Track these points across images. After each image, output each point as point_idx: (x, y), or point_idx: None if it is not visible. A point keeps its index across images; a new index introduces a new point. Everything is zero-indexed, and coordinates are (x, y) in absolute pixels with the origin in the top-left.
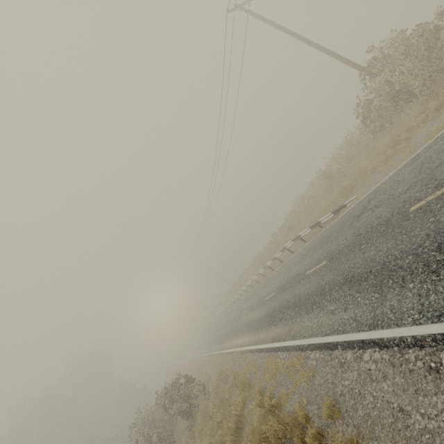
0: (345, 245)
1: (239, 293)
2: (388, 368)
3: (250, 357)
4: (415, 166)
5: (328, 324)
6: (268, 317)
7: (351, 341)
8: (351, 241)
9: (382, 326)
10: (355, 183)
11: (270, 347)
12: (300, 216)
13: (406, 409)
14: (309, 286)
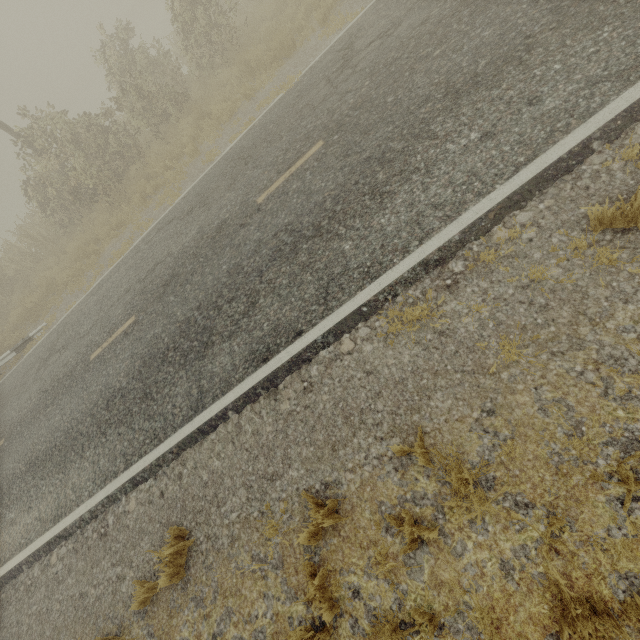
0: (30, 410)
1: None
2: (73, 558)
3: None
4: (99, 298)
5: (8, 543)
6: None
7: (37, 551)
8: (36, 402)
9: (66, 513)
10: (45, 301)
11: None
12: None
13: (85, 591)
14: None
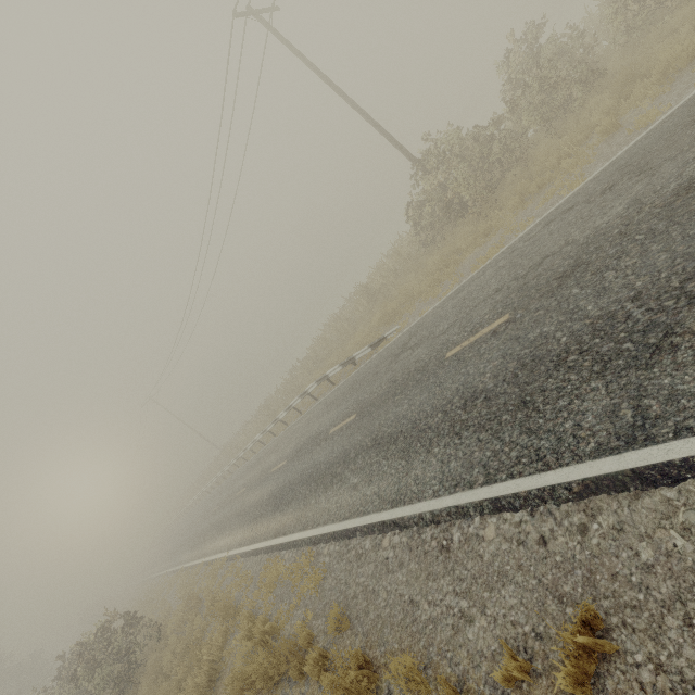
0: (379, 395)
1: (233, 463)
2: (405, 554)
3: (241, 565)
4: (458, 301)
5: (349, 503)
6: (273, 499)
7: (371, 524)
8: (386, 389)
9: (405, 502)
10: (400, 309)
11: (271, 546)
12: (330, 346)
13: (416, 600)
14: (331, 451)
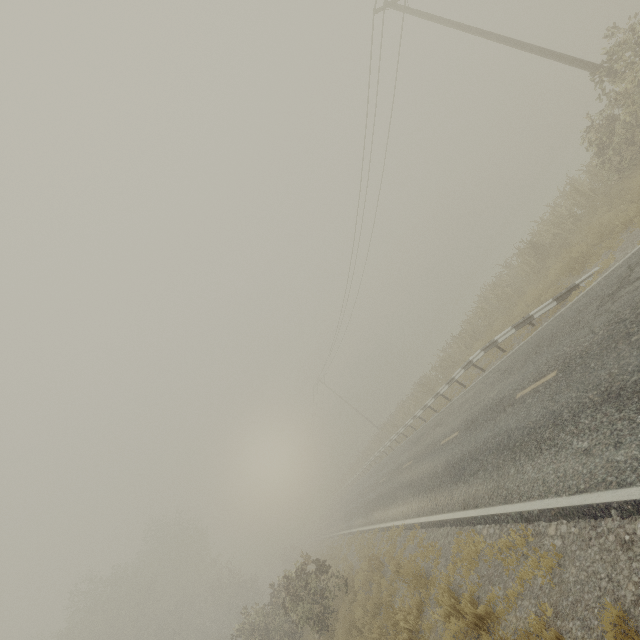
0: (594, 342)
1: (393, 438)
2: None
3: (423, 535)
4: None
5: (580, 473)
6: (451, 470)
7: None
8: (605, 334)
9: None
10: (592, 250)
11: (460, 518)
12: (490, 315)
13: None
14: (526, 415)
